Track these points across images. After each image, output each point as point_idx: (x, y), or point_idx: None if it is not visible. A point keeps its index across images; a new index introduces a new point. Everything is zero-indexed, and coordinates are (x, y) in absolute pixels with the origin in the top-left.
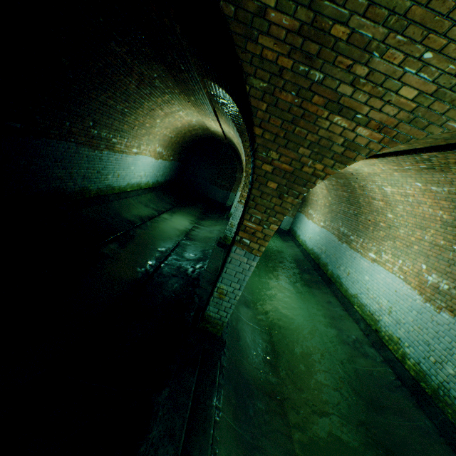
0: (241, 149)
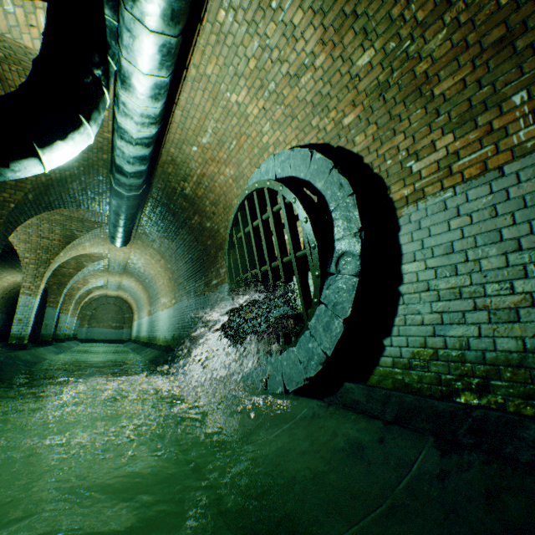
0: None
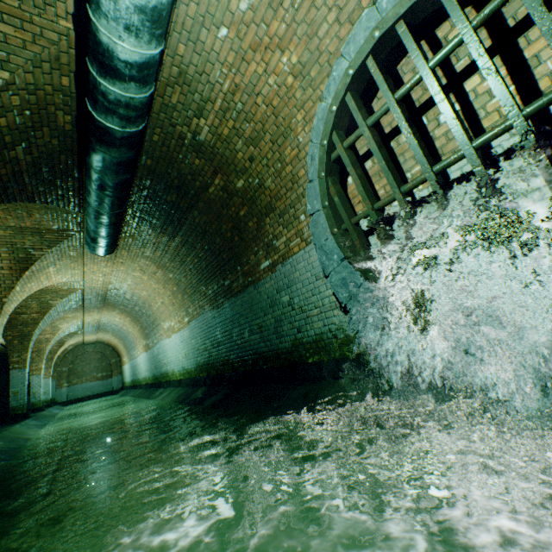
0: None
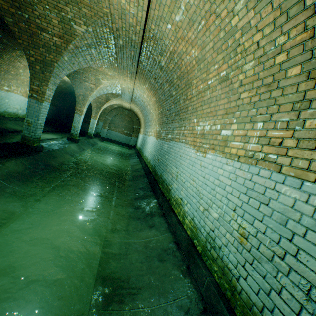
0: None
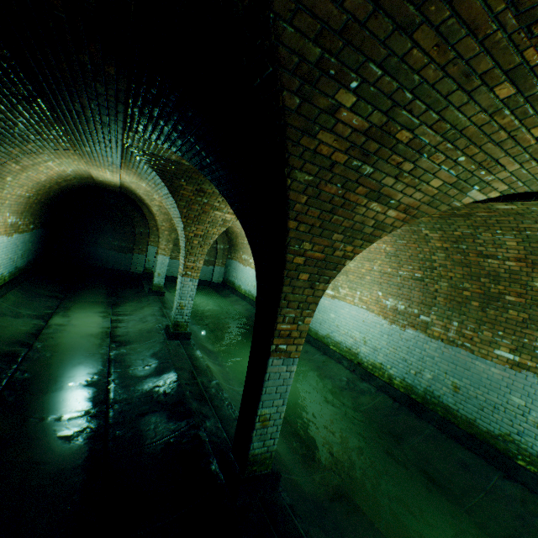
0: (151, 202)
